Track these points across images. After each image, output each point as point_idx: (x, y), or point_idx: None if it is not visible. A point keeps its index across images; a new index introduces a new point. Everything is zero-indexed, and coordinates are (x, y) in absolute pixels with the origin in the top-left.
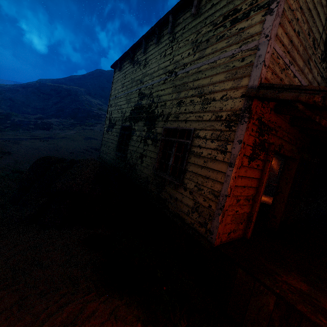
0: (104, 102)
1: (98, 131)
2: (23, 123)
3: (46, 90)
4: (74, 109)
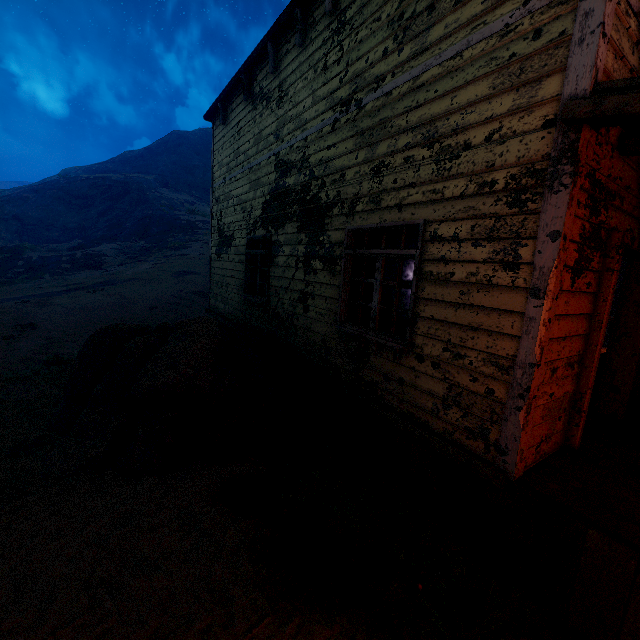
0: (197, 197)
1: (196, 257)
2: (49, 261)
3: (81, 189)
4: (141, 220)
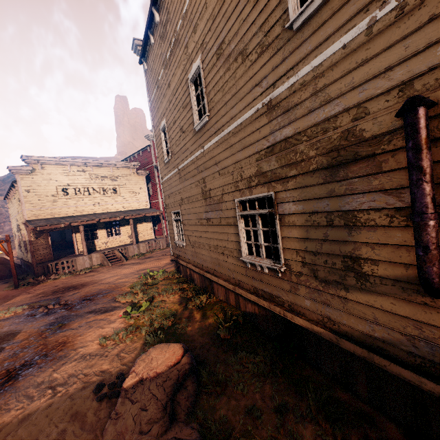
0: None
1: None
2: None
3: None
4: None
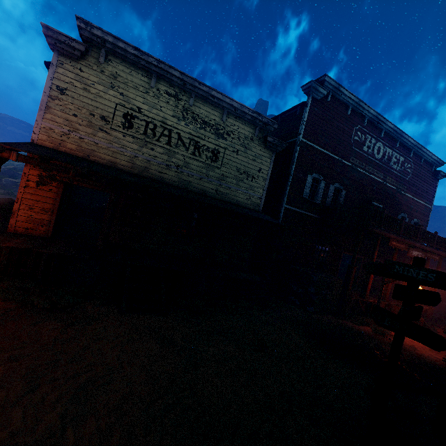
0: None
1: None
2: None
3: None
4: None
